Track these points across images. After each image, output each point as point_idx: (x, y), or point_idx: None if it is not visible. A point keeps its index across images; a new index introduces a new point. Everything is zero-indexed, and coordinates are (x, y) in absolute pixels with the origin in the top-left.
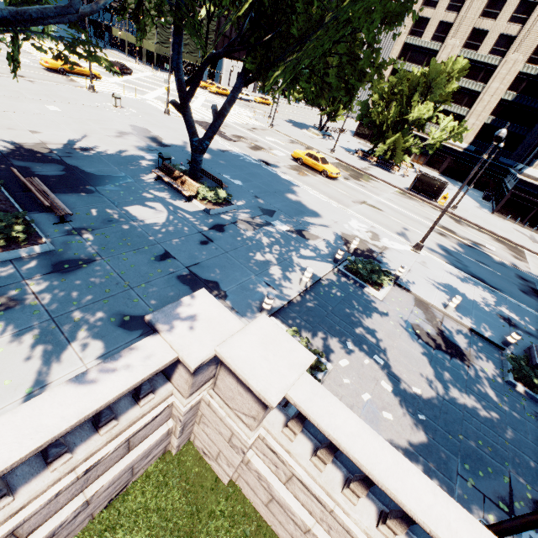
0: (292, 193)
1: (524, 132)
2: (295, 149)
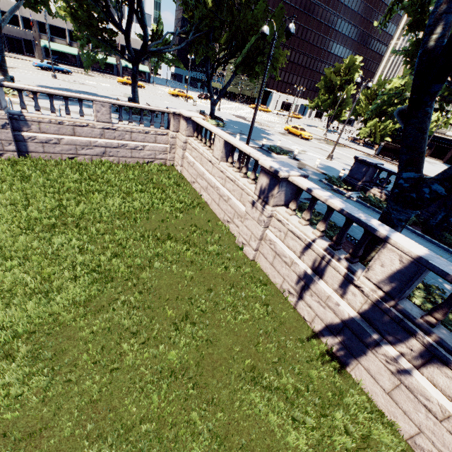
0: (265, 135)
1: None
2: None
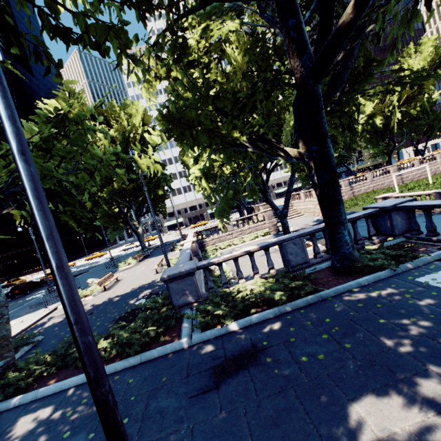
0: None
1: None
2: None
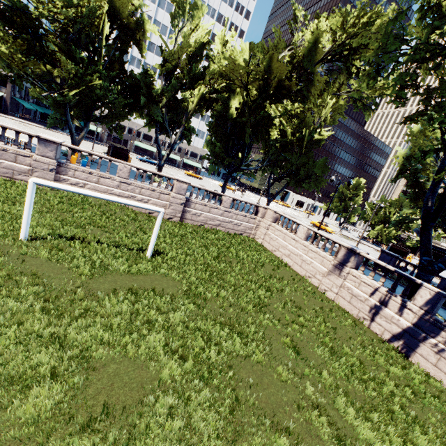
0: None
1: None
2: None
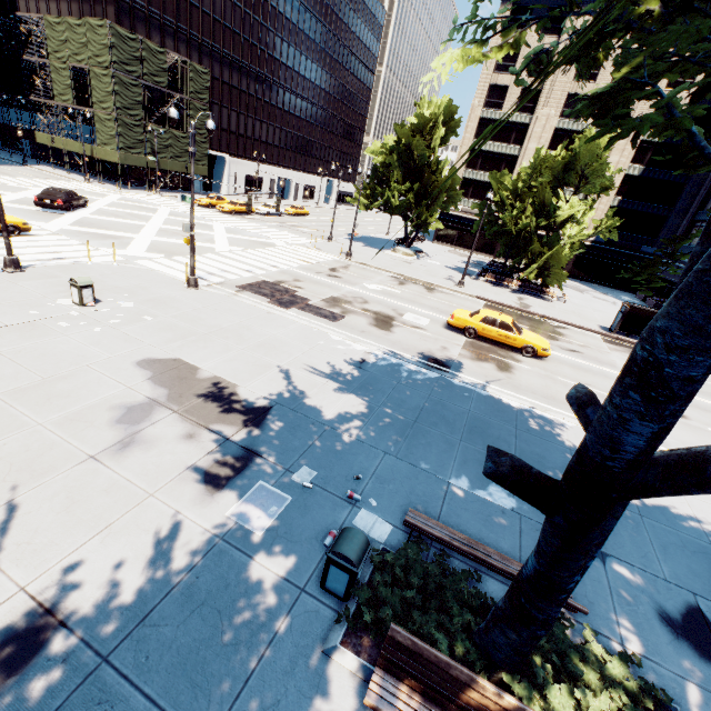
0: None
1: (665, 212)
2: (420, 296)
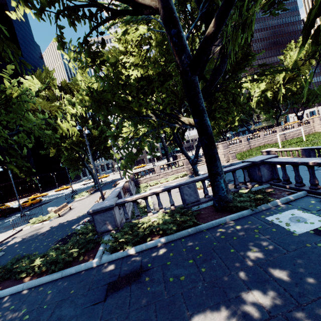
0: None
1: None
2: None
